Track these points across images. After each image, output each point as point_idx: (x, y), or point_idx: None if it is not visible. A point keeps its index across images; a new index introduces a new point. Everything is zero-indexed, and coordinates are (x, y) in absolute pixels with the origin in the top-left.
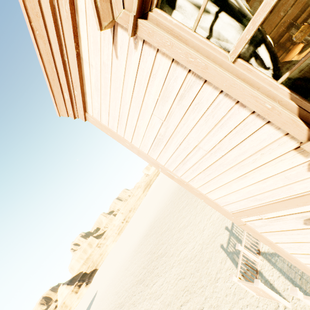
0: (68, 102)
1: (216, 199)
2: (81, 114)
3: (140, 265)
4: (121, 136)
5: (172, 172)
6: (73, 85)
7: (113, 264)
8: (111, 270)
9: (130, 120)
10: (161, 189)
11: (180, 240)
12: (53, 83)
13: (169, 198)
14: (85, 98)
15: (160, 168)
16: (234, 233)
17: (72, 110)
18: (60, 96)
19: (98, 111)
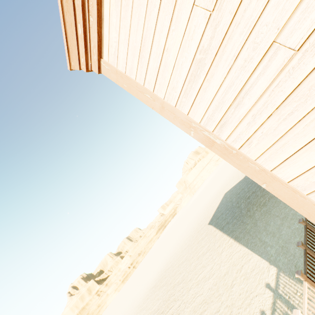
0: (81, 42)
1: (295, 179)
2: (95, 60)
3: None
4: (141, 84)
5: (213, 133)
6: (89, 7)
7: None
8: None
9: (156, 42)
10: (177, 231)
11: (198, 297)
12: (66, 7)
13: (186, 242)
14: (102, 31)
15: (192, 130)
16: (282, 295)
17: (84, 55)
18: (73, 31)
19: (115, 48)
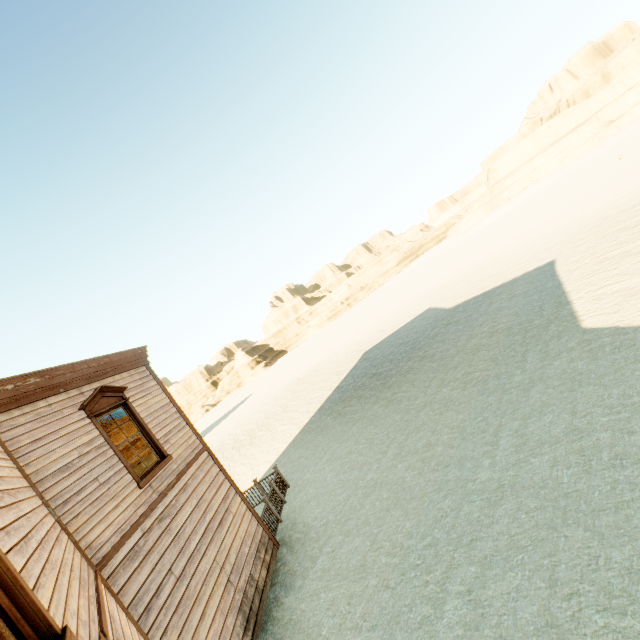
0: None
1: None
2: None
3: (256, 421)
4: None
5: None
6: None
7: (282, 372)
8: (274, 379)
9: None
10: (391, 299)
11: (258, 448)
12: None
13: (349, 350)
14: None
15: None
16: None
17: None
18: None
19: None
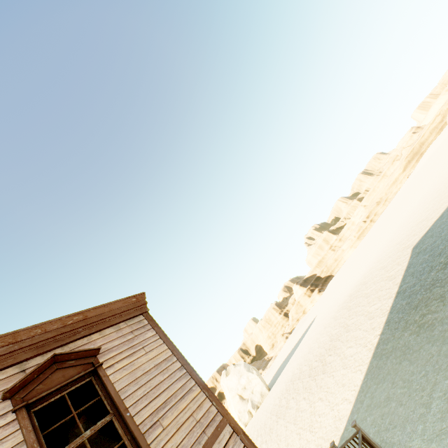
0: None
1: None
2: None
3: (323, 345)
4: None
5: None
6: None
7: (333, 293)
8: (329, 301)
9: None
10: (415, 194)
11: (331, 378)
12: None
13: (391, 253)
14: None
15: None
16: None
17: None
18: None
19: None
